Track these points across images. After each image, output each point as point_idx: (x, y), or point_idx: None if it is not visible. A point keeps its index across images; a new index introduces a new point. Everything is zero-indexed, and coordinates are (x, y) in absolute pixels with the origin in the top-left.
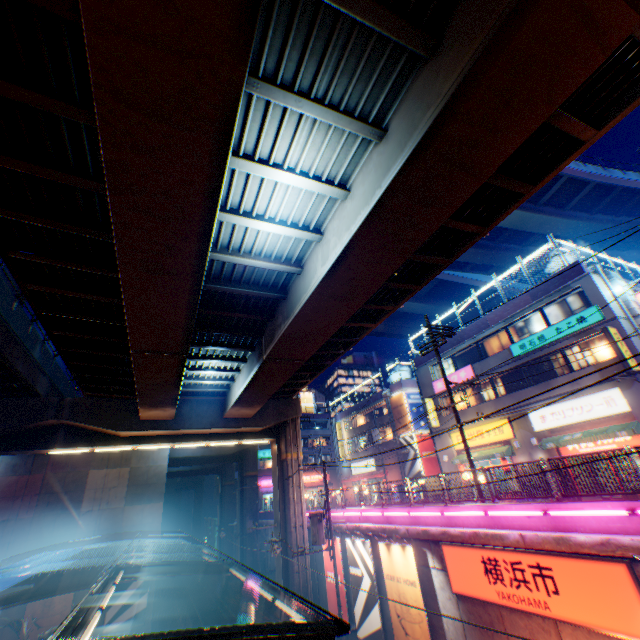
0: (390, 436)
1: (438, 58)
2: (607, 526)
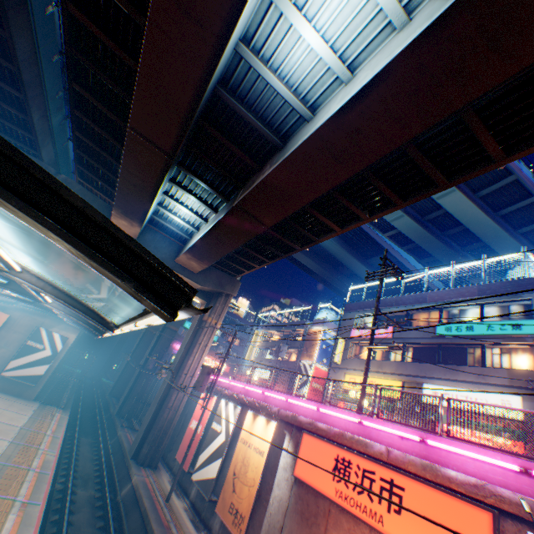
0: (293, 359)
1: None
2: (486, 475)
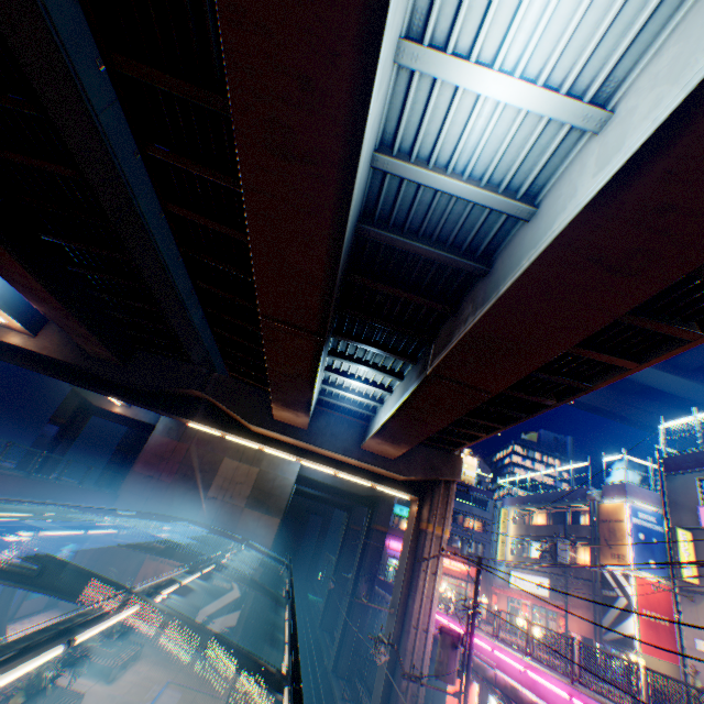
0: (584, 559)
1: None
2: None
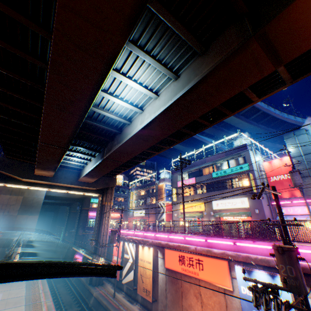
0: (154, 202)
1: (205, 57)
2: (225, 247)
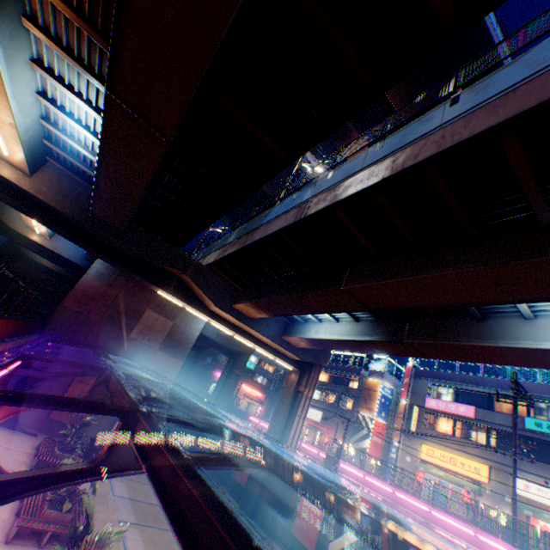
0: (346, 405)
1: None
2: None
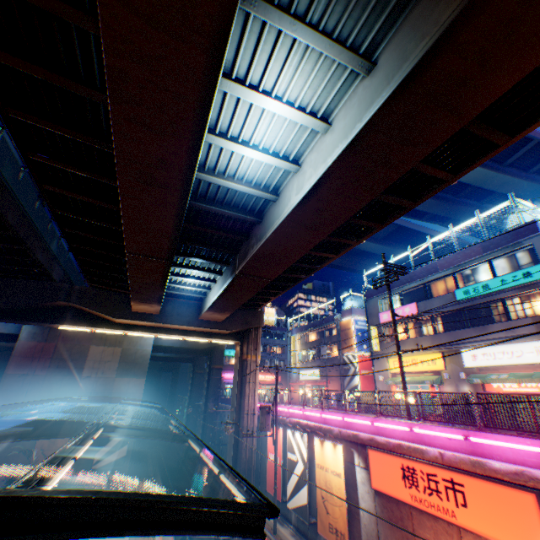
0: (335, 353)
1: None
2: (523, 459)
